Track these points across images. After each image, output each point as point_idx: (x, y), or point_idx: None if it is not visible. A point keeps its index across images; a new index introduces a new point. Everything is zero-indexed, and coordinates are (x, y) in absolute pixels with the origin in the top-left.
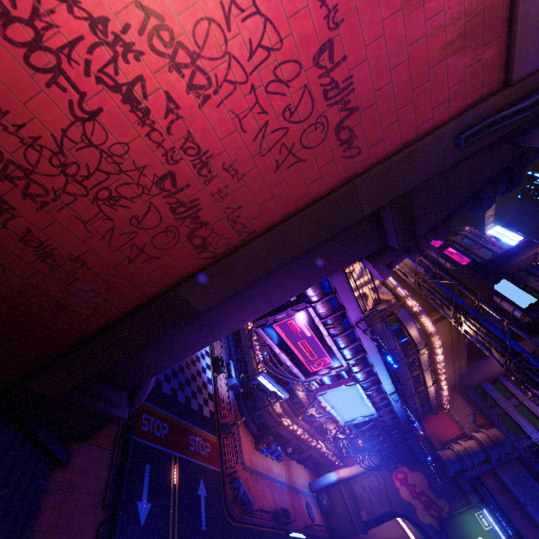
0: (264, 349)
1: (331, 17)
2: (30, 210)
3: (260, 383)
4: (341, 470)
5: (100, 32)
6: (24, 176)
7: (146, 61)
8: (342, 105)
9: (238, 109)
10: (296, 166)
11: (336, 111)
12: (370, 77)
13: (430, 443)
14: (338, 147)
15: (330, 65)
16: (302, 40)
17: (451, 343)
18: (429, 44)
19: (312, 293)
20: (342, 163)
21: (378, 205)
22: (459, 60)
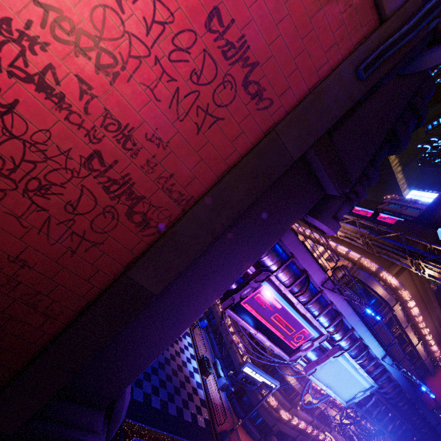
0: (245, 341)
1: None
2: None
3: (247, 375)
4: None
5: (5, 31)
6: None
7: (52, 51)
8: (242, 62)
9: (148, 81)
10: (216, 125)
11: (239, 68)
12: (261, 33)
13: None
14: (250, 101)
15: (221, 29)
16: (191, 11)
17: (419, 294)
18: None
19: (270, 262)
20: (258, 116)
21: (304, 147)
22: (333, 8)
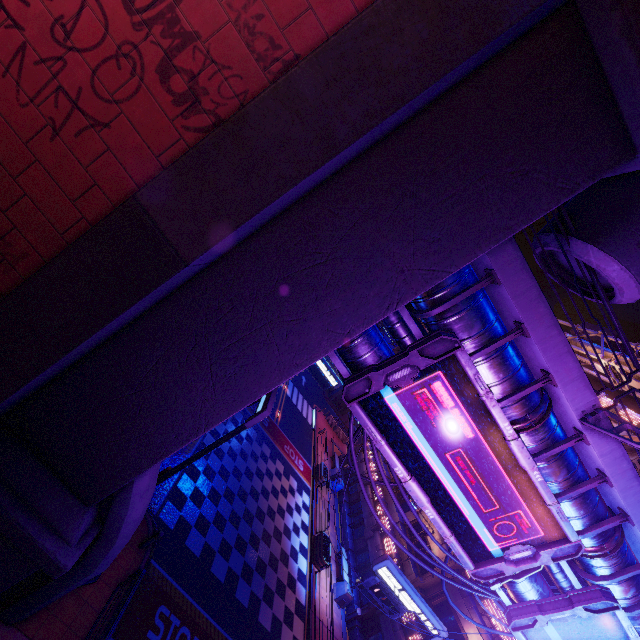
0: (398, 534)
1: None
2: None
3: (384, 585)
4: None
5: None
6: None
7: None
8: None
9: None
10: None
11: None
12: None
13: None
14: None
15: None
16: None
17: None
18: None
19: (463, 332)
20: None
21: None
22: None
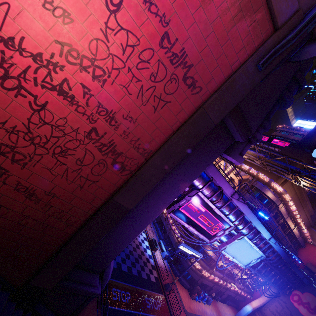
0: (179, 228)
1: (163, 20)
2: (17, 169)
3: (182, 251)
4: (253, 302)
5: (39, 61)
6: (11, 150)
7: (66, 70)
8: (183, 65)
9: (124, 83)
10: (166, 106)
11: (180, 69)
12: (194, 46)
13: (308, 269)
14: (187, 89)
15: (169, 45)
16: (150, 36)
17: (297, 196)
18: (222, 20)
19: (197, 183)
20: (192, 98)
21: (222, 116)
22: (243, 23)
